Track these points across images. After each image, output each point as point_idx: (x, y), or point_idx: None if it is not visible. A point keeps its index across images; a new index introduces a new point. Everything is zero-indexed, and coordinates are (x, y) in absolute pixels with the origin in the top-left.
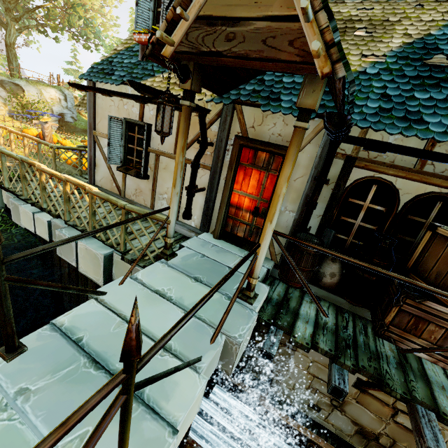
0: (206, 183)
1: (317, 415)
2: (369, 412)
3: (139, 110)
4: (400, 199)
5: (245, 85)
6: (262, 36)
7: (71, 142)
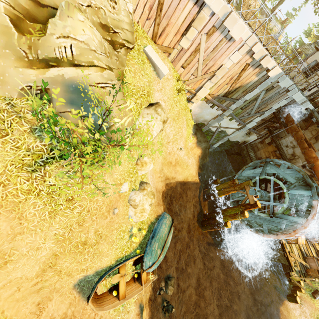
0: None
1: (285, 148)
2: (300, 150)
3: None
4: None
5: None
6: None
7: None
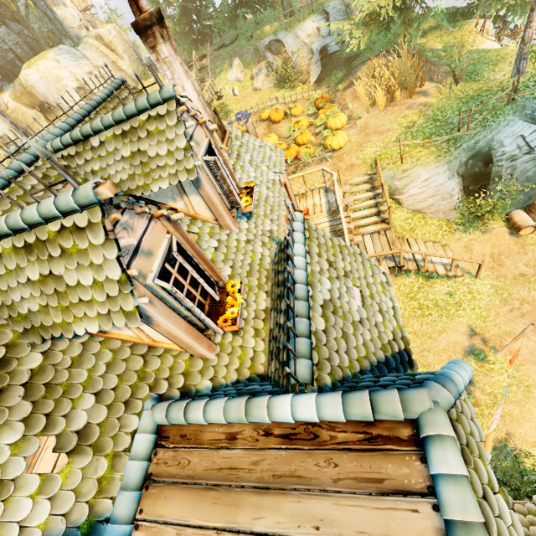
0: None
1: None
2: None
3: None
4: None
5: None
6: None
7: (324, 90)
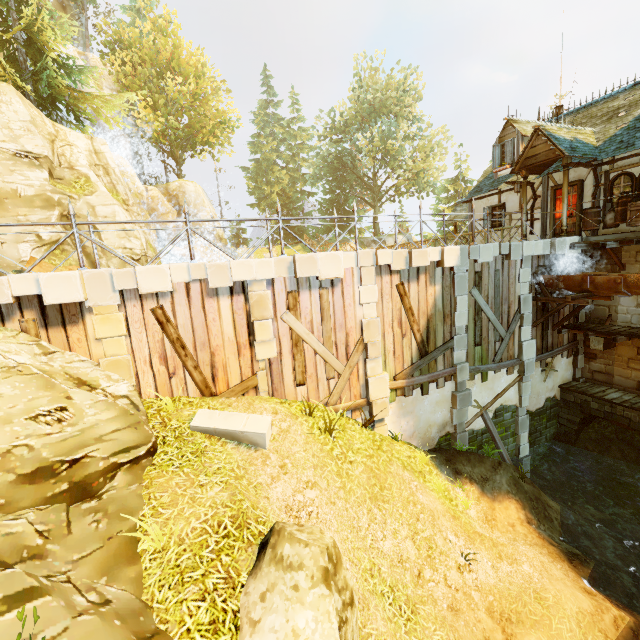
0: (540, 216)
1: None
2: None
3: (498, 199)
4: (634, 176)
5: (552, 166)
6: (544, 155)
7: None
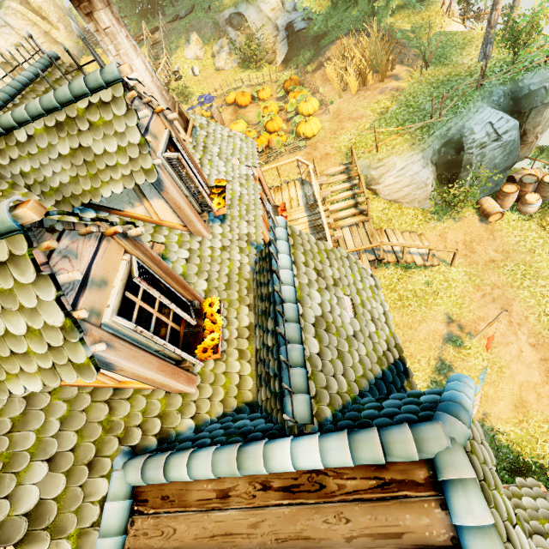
0: None
1: None
2: None
3: None
4: None
5: None
6: None
7: (292, 72)
